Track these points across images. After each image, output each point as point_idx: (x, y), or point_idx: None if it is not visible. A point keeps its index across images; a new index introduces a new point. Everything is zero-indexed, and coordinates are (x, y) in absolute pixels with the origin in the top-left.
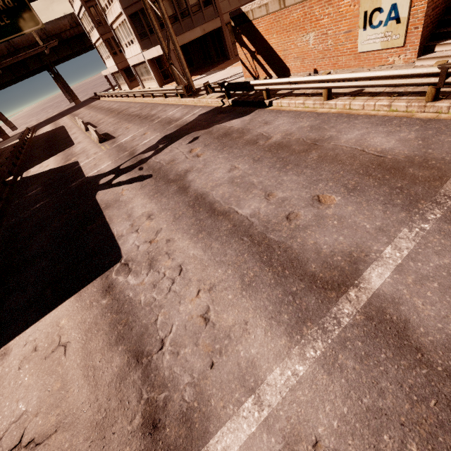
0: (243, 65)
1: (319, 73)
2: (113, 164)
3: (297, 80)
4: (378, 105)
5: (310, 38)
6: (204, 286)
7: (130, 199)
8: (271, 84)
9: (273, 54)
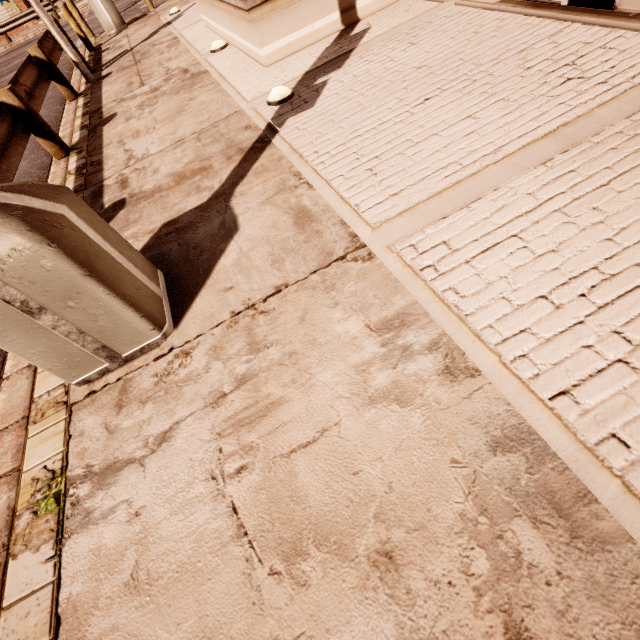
0: None
1: None
2: None
3: None
4: (41, 31)
5: None
6: None
7: None
8: None
9: None
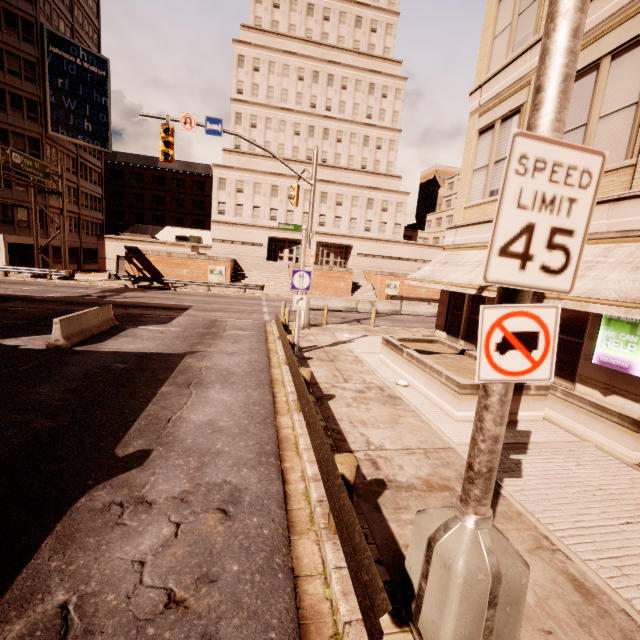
0: (127, 273)
1: (188, 286)
2: (72, 294)
3: (196, 281)
4: (230, 293)
5: (184, 271)
6: (235, 305)
7: (152, 300)
8: (178, 281)
9: (158, 273)
